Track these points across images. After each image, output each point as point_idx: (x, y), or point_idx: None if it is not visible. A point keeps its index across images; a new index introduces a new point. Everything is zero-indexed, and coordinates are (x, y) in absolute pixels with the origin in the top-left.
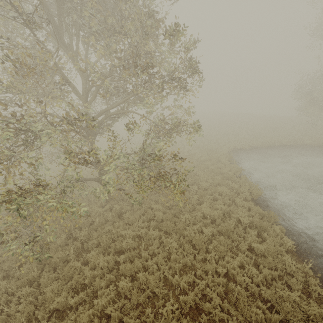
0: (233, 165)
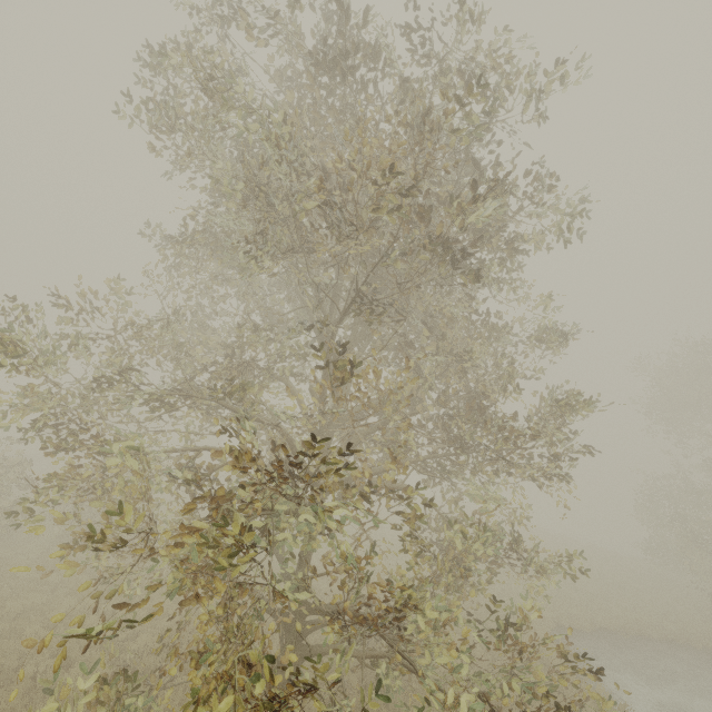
0: (597, 690)
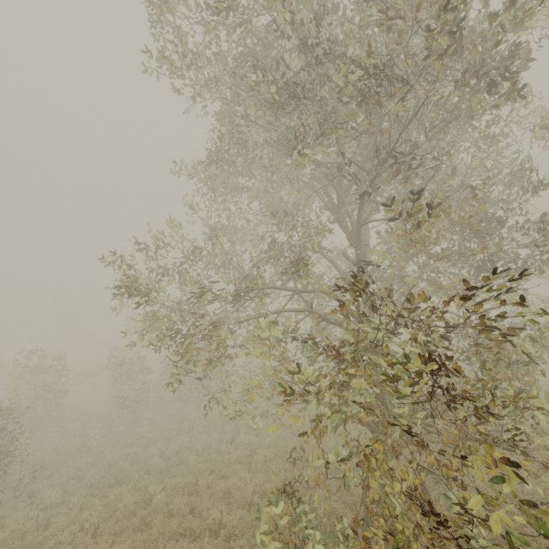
0: None
